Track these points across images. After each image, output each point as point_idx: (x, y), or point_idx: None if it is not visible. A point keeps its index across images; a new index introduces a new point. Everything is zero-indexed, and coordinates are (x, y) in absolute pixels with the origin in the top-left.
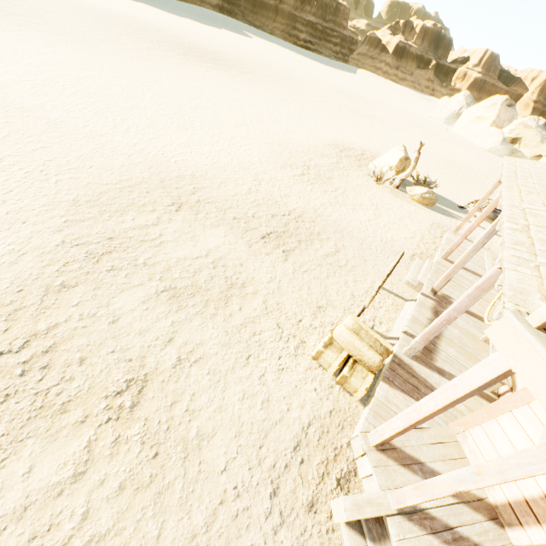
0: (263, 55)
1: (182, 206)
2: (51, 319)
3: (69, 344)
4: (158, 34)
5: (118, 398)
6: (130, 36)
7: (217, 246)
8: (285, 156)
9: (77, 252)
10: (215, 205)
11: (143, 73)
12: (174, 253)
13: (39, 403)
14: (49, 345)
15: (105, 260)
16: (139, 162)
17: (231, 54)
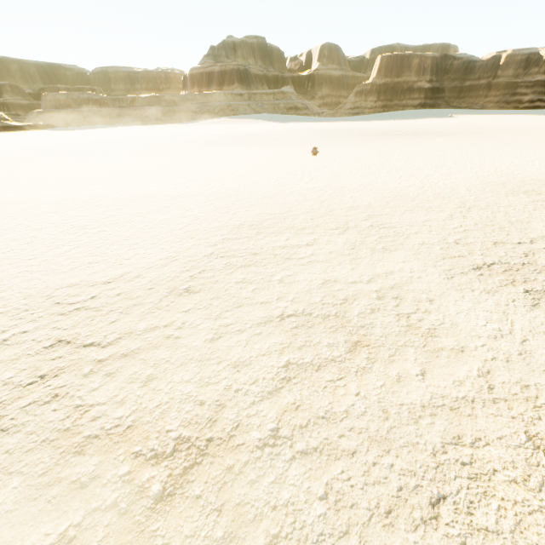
0: (470, 123)
1: (348, 230)
2: (155, 320)
3: (151, 353)
4: (359, 131)
5: (149, 466)
6: (335, 136)
7: (388, 272)
8: (512, 184)
9: (217, 263)
10: (393, 229)
11: (339, 150)
12: (322, 274)
13: (69, 423)
14: (133, 349)
15: (239, 272)
16: (312, 198)
17: (431, 128)
